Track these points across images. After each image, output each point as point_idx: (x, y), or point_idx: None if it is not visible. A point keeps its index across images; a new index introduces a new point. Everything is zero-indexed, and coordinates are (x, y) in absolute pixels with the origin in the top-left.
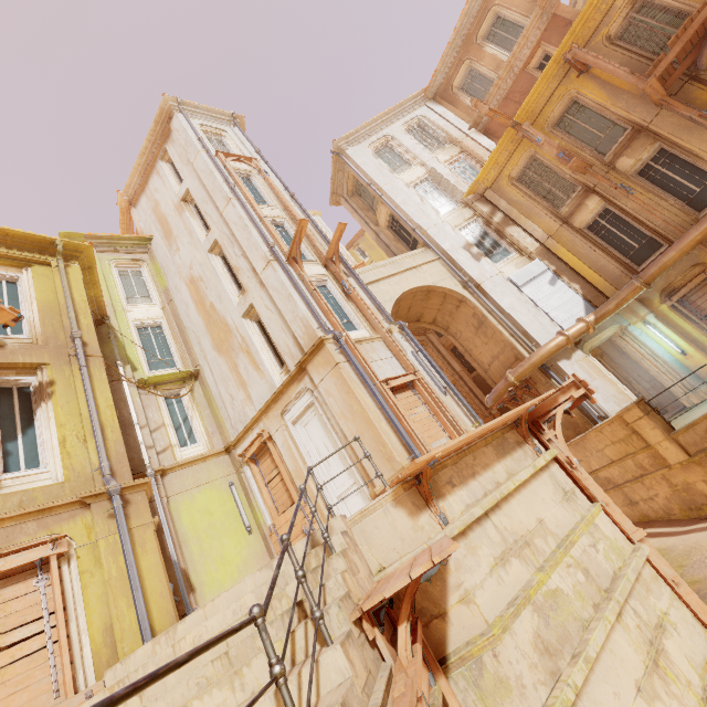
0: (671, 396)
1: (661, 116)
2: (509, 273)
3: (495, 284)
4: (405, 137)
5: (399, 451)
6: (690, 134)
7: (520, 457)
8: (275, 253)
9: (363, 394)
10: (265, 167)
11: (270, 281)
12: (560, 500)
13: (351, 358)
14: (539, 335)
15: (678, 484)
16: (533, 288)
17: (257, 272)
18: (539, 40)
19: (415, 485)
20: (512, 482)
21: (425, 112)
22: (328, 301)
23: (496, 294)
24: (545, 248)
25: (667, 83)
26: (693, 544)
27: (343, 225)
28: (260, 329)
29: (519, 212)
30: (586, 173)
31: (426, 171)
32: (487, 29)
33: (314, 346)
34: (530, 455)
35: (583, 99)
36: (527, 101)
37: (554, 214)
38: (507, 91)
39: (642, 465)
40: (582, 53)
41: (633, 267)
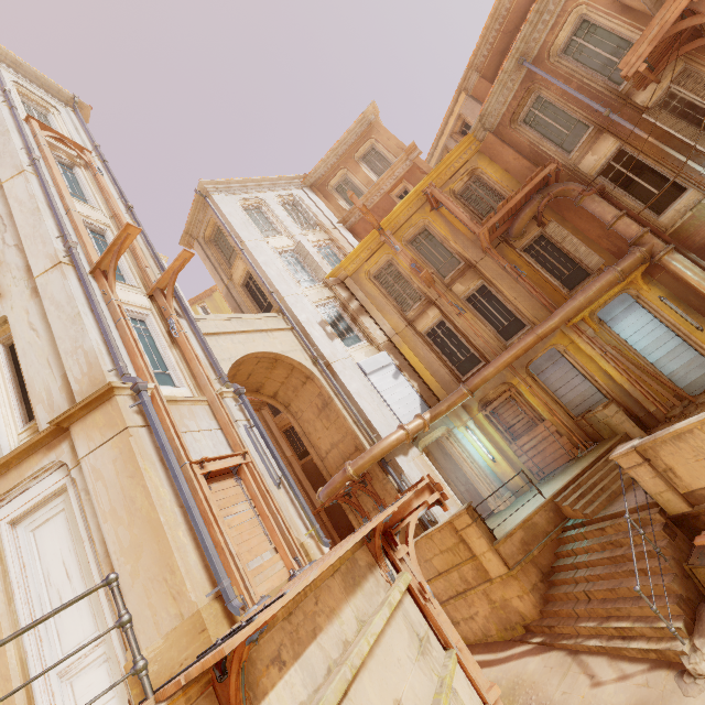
0: (481, 500)
1: (485, 260)
2: (359, 359)
3: (345, 366)
4: (279, 207)
5: (197, 580)
6: (503, 280)
7: (372, 590)
8: (74, 255)
9: (159, 481)
10: (102, 166)
11: (50, 289)
12: (417, 656)
13: (154, 422)
14: (381, 426)
15: (497, 600)
16: (379, 378)
17: (33, 273)
18: (402, 177)
19: (214, 682)
20: (366, 639)
21: (301, 194)
22: (143, 340)
23: (345, 377)
24: (392, 342)
25: (491, 237)
26: (515, 677)
27: (188, 254)
28: (8, 358)
29: (373, 305)
30: (430, 287)
31: (294, 244)
32: (364, 153)
33: (94, 395)
34: (383, 584)
35: (433, 230)
36: (391, 214)
37: (402, 315)
38: (374, 204)
39: (466, 578)
40: (438, 192)
41: (459, 376)
